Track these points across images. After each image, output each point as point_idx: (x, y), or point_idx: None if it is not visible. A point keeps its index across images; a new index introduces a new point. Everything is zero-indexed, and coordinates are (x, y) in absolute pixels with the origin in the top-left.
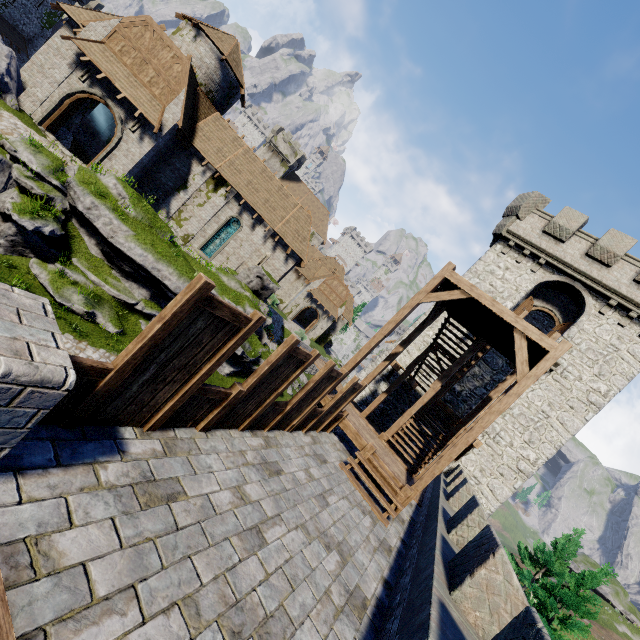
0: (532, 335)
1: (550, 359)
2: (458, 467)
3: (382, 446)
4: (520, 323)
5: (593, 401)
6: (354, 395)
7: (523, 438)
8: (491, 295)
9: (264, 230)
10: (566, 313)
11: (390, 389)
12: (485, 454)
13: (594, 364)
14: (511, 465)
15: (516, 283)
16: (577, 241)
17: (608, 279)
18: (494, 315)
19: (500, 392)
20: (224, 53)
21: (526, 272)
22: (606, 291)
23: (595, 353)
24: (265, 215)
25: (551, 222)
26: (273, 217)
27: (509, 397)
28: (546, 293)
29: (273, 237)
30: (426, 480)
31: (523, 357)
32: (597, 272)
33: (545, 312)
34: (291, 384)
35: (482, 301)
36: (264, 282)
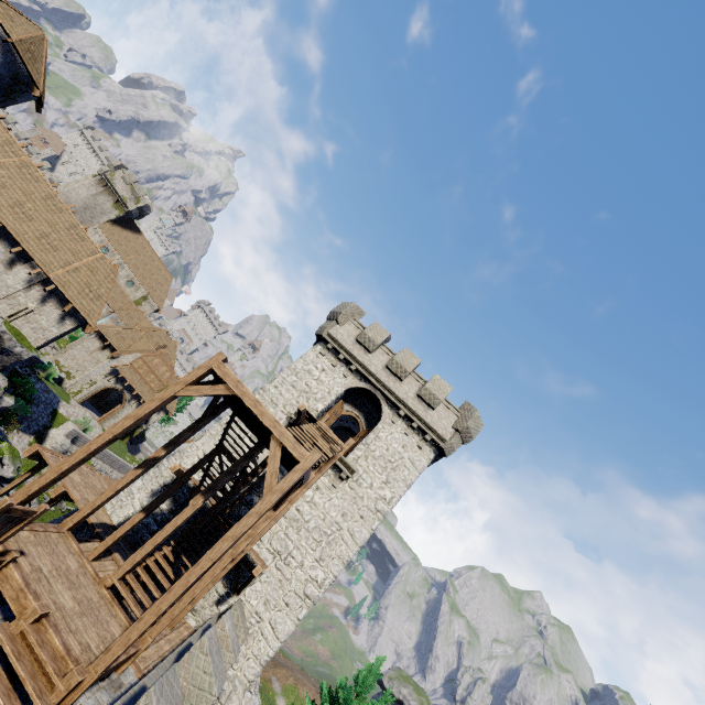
0: (287, 443)
1: (299, 470)
2: (234, 604)
3: (92, 598)
4: (278, 428)
5: (380, 509)
6: (18, 527)
7: (315, 555)
8: (306, 395)
9: (29, 272)
10: (370, 419)
11: (151, 506)
12: (273, 580)
13: (384, 471)
14: (299, 590)
15: (330, 386)
16: (381, 354)
17: (400, 391)
18: (257, 417)
19: (292, 504)
20: (11, 35)
21: (339, 376)
22: (398, 402)
23: (386, 460)
24: (36, 253)
25: (363, 333)
26: (51, 258)
27: (249, 517)
28: (356, 398)
29: (45, 284)
30: (115, 652)
31: (274, 468)
32: (393, 384)
33: (353, 417)
34: (40, 498)
35: (245, 400)
36: (4, 343)
